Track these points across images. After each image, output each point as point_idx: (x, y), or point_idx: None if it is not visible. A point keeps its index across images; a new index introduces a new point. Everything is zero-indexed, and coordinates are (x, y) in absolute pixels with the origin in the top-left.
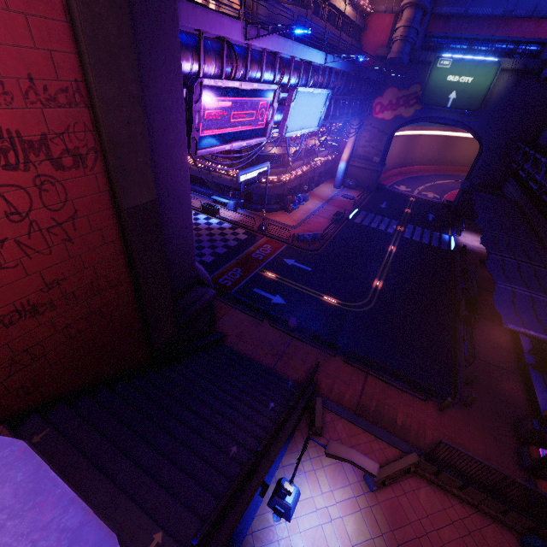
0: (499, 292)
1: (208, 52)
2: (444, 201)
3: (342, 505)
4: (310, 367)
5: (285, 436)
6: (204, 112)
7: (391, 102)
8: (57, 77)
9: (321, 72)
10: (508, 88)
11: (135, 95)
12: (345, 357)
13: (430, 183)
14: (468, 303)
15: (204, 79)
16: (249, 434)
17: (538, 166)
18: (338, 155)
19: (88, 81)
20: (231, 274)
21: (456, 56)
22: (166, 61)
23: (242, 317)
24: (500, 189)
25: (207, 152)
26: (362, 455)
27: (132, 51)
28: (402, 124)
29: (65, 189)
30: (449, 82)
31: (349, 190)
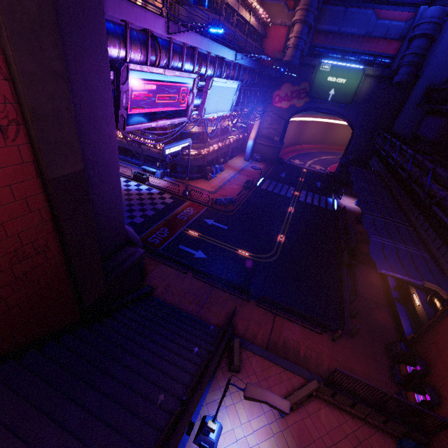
0: (373, 244)
1: (134, 41)
2: (327, 172)
3: (258, 433)
4: (228, 311)
5: (208, 378)
6: (131, 93)
7: (287, 95)
8: None
9: (232, 67)
10: (370, 89)
11: (59, 72)
12: (257, 301)
13: (317, 158)
14: (349, 252)
15: (130, 64)
16: (175, 380)
17: (393, 147)
18: (247, 135)
19: (7, 54)
20: (159, 233)
21: (334, 63)
22: (92, 44)
23: (169, 271)
24: (367, 163)
25: (134, 128)
26: (276, 396)
27: (54, 30)
28: (296, 112)
29: None
30: (329, 82)
31: (257, 162)
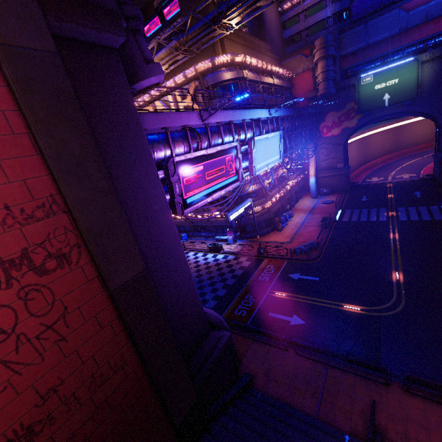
0: None
1: (176, 139)
2: (423, 176)
3: None
4: (363, 406)
5: None
6: (182, 180)
7: (334, 122)
8: (33, 198)
9: (269, 122)
10: (436, 72)
11: (106, 188)
12: (404, 385)
13: (399, 167)
14: None
15: (175, 158)
16: None
17: None
18: (306, 174)
19: (61, 192)
20: (244, 303)
21: (375, 72)
22: (137, 155)
23: (265, 349)
24: None
25: (192, 209)
26: None
27: (97, 157)
28: (351, 133)
29: (52, 290)
30: (377, 90)
31: (326, 196)
